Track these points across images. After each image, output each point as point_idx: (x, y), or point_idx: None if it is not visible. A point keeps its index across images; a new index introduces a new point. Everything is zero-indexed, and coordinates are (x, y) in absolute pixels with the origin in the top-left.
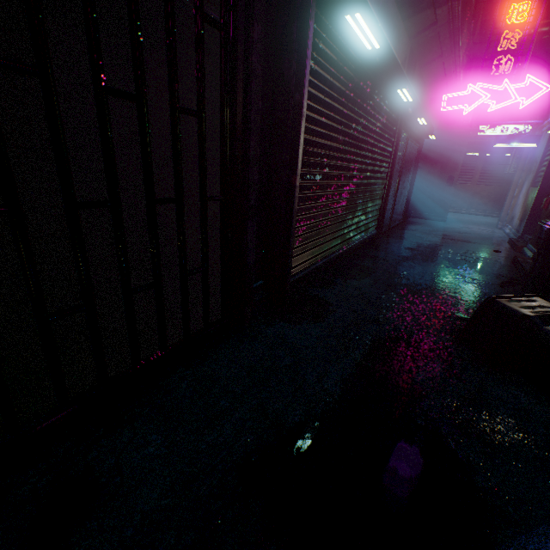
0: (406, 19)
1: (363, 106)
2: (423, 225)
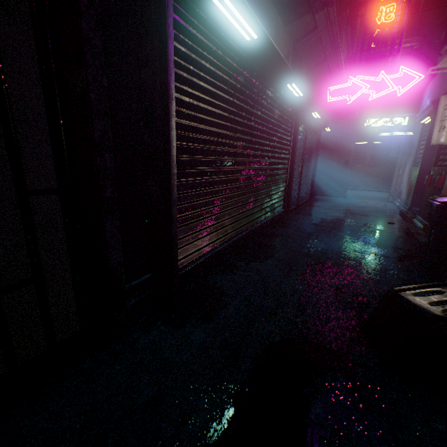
0: (288, 23)
1: (253, 97)
2: (327, 201)
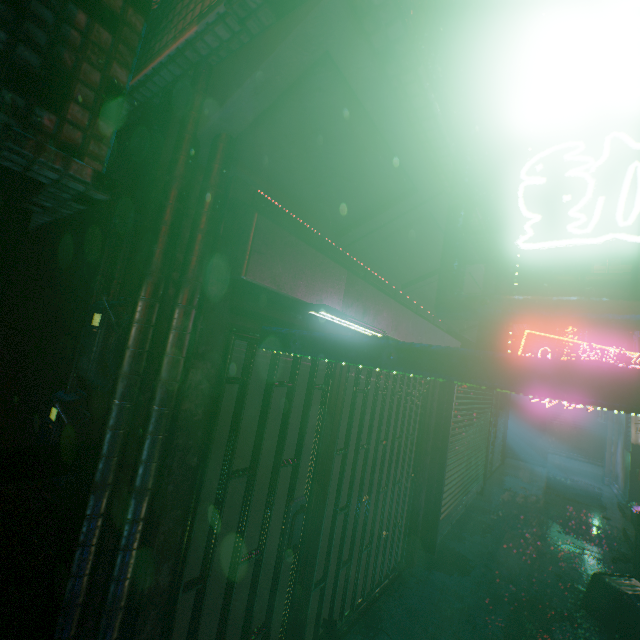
0: None
1: (474, 396)
2: (523, 471)
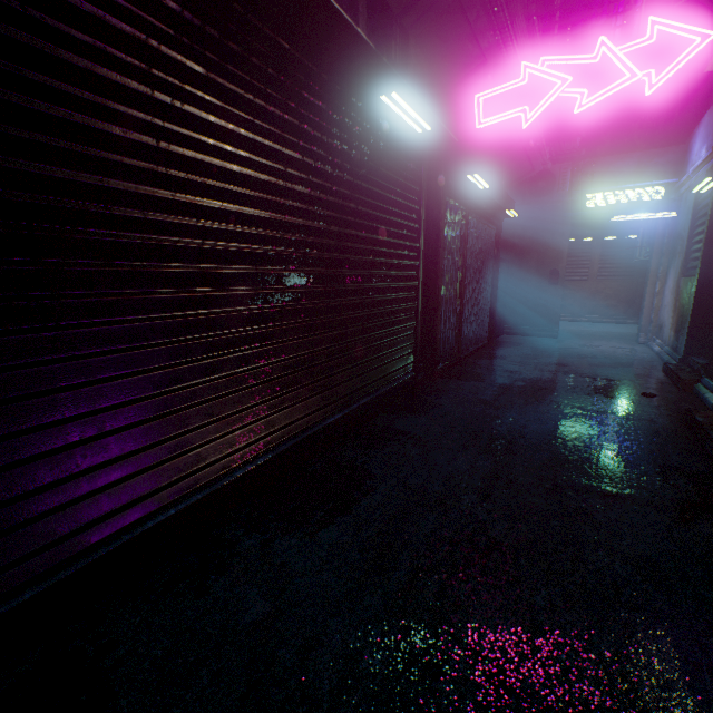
0: None
1: (273, 112)
2: (520, 347)
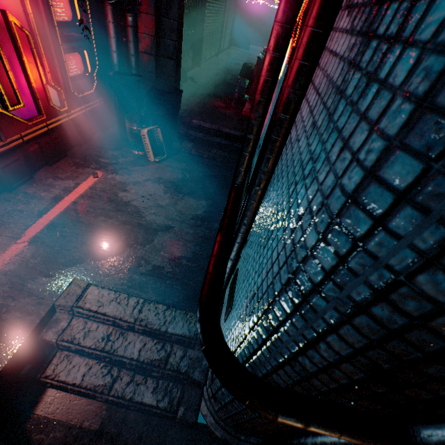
0: None
1: None
2: (238, 51)
